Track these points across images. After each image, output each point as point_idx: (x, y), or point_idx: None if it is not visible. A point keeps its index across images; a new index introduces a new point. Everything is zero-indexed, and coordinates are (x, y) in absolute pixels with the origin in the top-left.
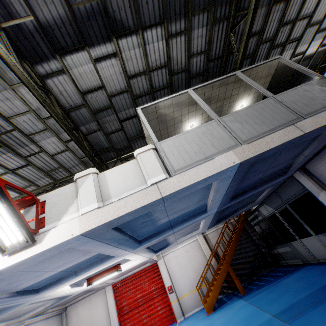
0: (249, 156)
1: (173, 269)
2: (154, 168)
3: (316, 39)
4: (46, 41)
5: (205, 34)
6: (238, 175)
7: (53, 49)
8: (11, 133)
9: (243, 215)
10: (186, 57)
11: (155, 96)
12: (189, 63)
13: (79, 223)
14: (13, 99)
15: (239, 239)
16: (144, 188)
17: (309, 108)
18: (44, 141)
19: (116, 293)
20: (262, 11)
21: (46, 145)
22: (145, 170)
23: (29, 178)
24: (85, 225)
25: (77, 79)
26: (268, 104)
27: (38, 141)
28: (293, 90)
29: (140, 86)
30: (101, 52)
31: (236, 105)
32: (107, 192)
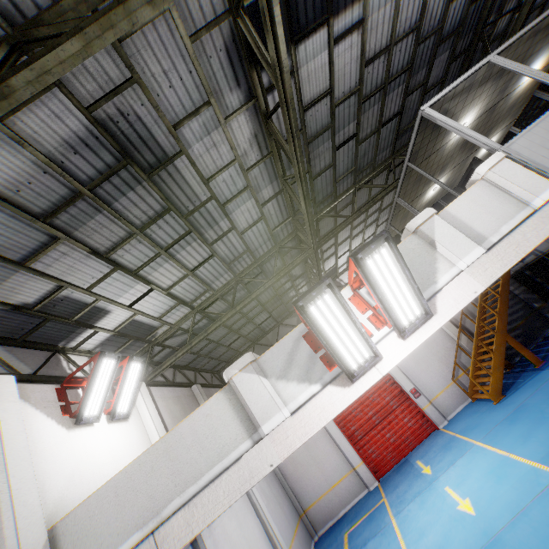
0: None
1: (408, 367)
2: (532, 182)
3: None
4: (283, 21)
5: None
6: None
7: (290, 35)
8: (204, 206)
9: None
10: (444, 5)
11: (387, 90)
12: (446, 16)
13: (473, 277)
14: (220, 143)
15: (508, 296)
16: (536, 210)
17: None
18: (237, 211)
19: (336, 418)
20: None
21: (238, 218)
22: (519, 188)
23: (206, 280)
24: (484, 277)
25: (302, 85)
26: None
27: (231, 213)
28: None
29: (373, 77)
30: (343, 25)
31: None
32: (473, 232)
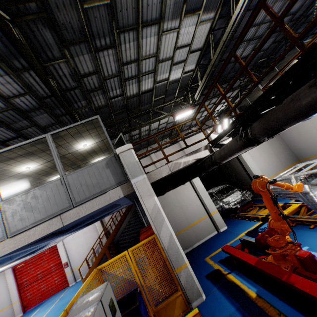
0: (7, 252)
1: (71, 249)
2: None
3: (176, 69)
4: None
5: (13, 80)
6: (24, 248)
7: None
8: None
9: (127, 207)
10: (1, 100)
11: None
12: (10, 104)
13: None
14: None
15: (119, 227)
16: None
17: (84, 194)
18: None
19: (17, 273)
20: (85, 57)
21: None
22: None
23: None
24: None
25: None
26: (54, 186)
27: None
28: (83, 169)
29: None
30: None
31: (76, 146)
32: None
